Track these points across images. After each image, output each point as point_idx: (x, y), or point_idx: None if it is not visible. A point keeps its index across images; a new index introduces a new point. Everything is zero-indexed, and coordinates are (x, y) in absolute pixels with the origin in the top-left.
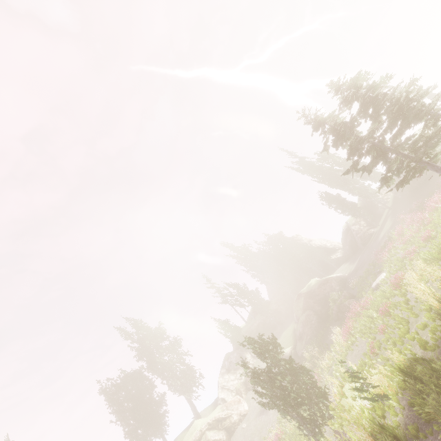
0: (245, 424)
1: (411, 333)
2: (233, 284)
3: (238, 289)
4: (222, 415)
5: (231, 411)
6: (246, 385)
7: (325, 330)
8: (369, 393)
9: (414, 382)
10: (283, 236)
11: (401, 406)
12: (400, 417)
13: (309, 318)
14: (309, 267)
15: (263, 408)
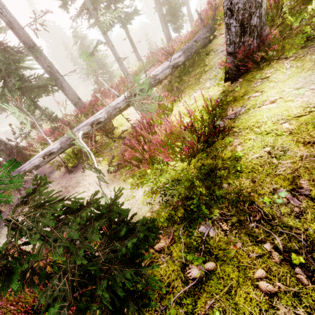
0: None
1: None
2: None
3: None
4: None
5: None
6: None
7: None
8: None
9: None
10: None
11: None
12: None
13: None
14: None
15: None
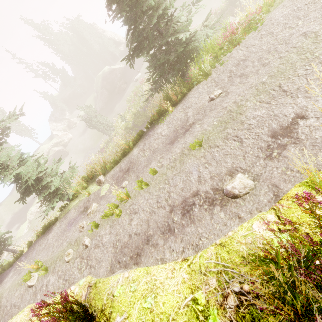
0: (73, 142)
1: (139, 103)
2: (43, 63)
3: (49, 67)
4: (59, 141)
5: (63, 138)
6: (69, 127)
7: (112, 98)
8: (125, 121)
9: (136, 117)
10: (82, 22)
11: (132, 123)
12: (131, 125)
13: (103, 92)
14: (103, 56)
15: (81, 134)
